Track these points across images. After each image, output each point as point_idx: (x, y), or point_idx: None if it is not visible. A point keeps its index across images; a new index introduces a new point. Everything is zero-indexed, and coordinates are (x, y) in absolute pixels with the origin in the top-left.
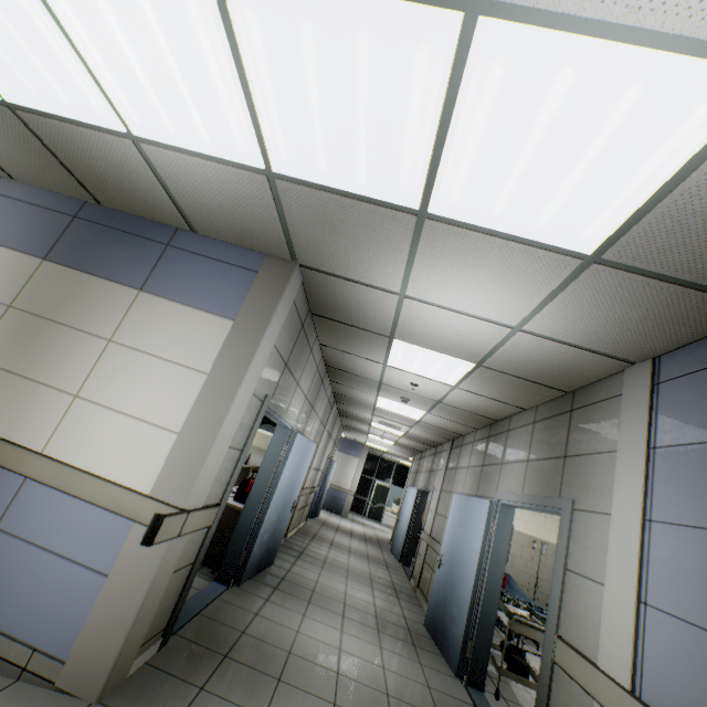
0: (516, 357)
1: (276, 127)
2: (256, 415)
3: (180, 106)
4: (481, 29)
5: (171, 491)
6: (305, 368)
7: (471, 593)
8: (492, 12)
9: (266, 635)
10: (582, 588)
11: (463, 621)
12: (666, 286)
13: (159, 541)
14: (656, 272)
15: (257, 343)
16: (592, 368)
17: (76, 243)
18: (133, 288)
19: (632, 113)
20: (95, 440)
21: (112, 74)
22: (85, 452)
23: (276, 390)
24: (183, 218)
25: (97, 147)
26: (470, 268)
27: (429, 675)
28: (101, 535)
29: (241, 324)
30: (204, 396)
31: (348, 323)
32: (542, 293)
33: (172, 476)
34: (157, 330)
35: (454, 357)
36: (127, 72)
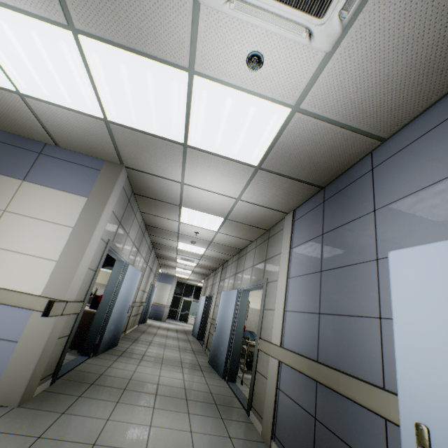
0: (241, 213)
1: (109, 100)
2: (103, 251)
3: (53, 84)
4: (196, 80)
5: (55, 292)
6: (132, 226)
7: (229, 337)
8: (199, 75)
9: (116, 374)
10: (269, 314)
11: (225, 351)
12: (287, 179)
13: (52, 315)
14: (282, 173)
15: (103, 209)
16: (273, 217)
17: None
18: (18, 179)
19: (254, 115)
20: (0, 269)
21: (10, 63)
22: None
23: (115, 237)
24: (51, 138)
25: None
26: (211, 170)
27: (208, 380)
28: (10, 321)
29: (92, 199)
30: (72, 239)
31: (156, 198)
32: (244, 182)
33: (55, 284)
34: (37, 204)
35: (214, 215)
36: (21, 64)
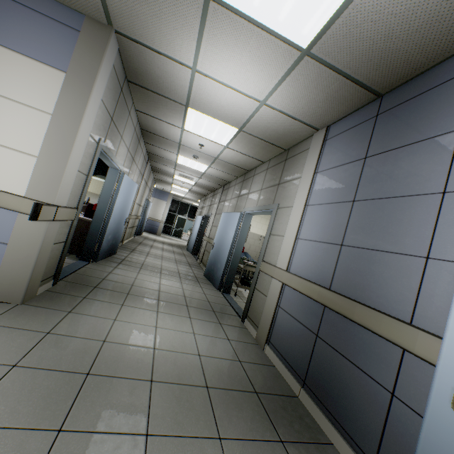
0: (261, 124)
1: None
2: (94, 153)
3: None
4: None
5: (41, 194)
6: (126, 127)
7: (227, 256)
8: None
9: (118, 280)
10: (276, 240)
11: (223, 268)
12: (338, 77)
13: (41, 220)
14: (335, 66)
15: (89, 93)
16: (299, 133)
17: None
18: None
19: None
20: None
21: None
22: None
23: (107, 138)
24: None
25: None
26: (238, 51)
27: (205, 290)
28: None
29: (72, 76)
30: (53, 131)
31: (156, 91)
32: (278, 76)
33: (40, 185)
34: None
35: (226, 124)
36: None
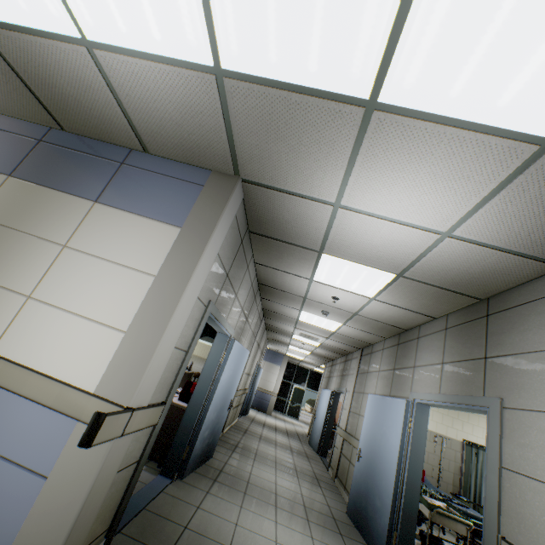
0: (438, 265)
1: (227, 6)
2: (200, 319)
3: None
4: None
5: (116, 389)
6: (242, 282)
7: (393, 486)
8: None
9: (207, 530)
10: (525, 488)
11: (387, 512)
12: None
13: (99, 442)
14: None
15: (203, 247)
16: (514, 273)
17: (40, 162)
18: (88, 200)
19: None
20: (44, 339)
21: None
22: (33, 350)
23: (218, 298)
24: (136, 137)
25: (55, 60)
26: (411, 168)
27: None
28: (43, 434)
29: (187, 230)
30: (152, 296)
31: (282, 239)
32: (483, 191)
33: (118, 374)
34: (109, 237)
35: (377, 269)
36: None
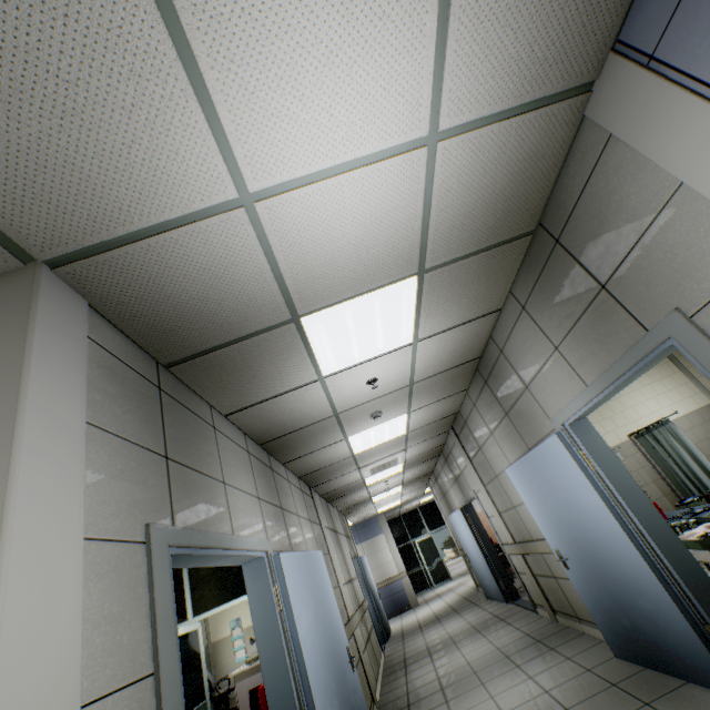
0: (456, 212)
1: None
2: (148, 577)
3: None
4: None
5: None
6: (222, 456)
7: (644, 562)
8: None
9: None
10: None
11: (670, 608)
12: None
13: None
14: None
15: (10, 424)
16: (547, 149)
17: None
18: None
19: None
20: None
21: None
22: None
23: (175, 508)
24: None
25: None
26: (295, 11)
27: None
28: None
29: None
30: None
31: (225, 340)
32: None
33: None
34: None
35: (388, 286)
36: None
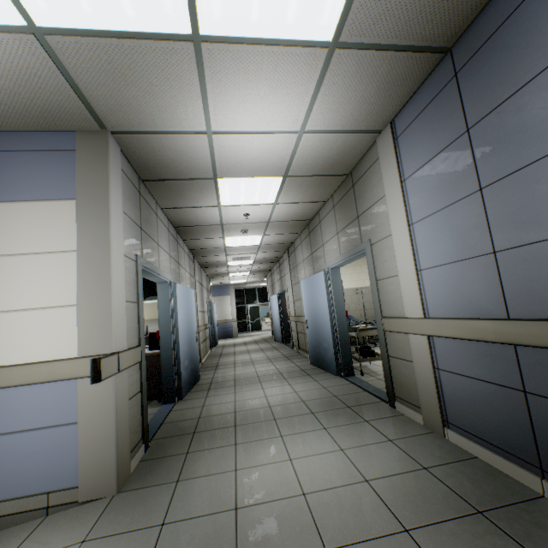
0: (308, 158)
1: None
2: (136, 274)
3: None
4: None
5: (95, 346)
6: (158, 231)
7: (330, 329)
8: None
9: (216, 412)
10: (388, 284)
11: (331, 346)
12: (385, 55)
13: (106, 378)
14: (376, 43)
15: (107, 210)
16: (357, 147)
17: None
18: None
19: None
20: (3, 341)
21: None
22: None
23: (143, 251)
24: None
25: None
26: (252, 85)
27: (323, 383)
28: (54, 401)
29: (84, 200)
30: (83, 268)
31: (176, 178)
32: (310, 91)
33: (90, 336)
34: (5, 233)
35: (267, 177)
36: None
